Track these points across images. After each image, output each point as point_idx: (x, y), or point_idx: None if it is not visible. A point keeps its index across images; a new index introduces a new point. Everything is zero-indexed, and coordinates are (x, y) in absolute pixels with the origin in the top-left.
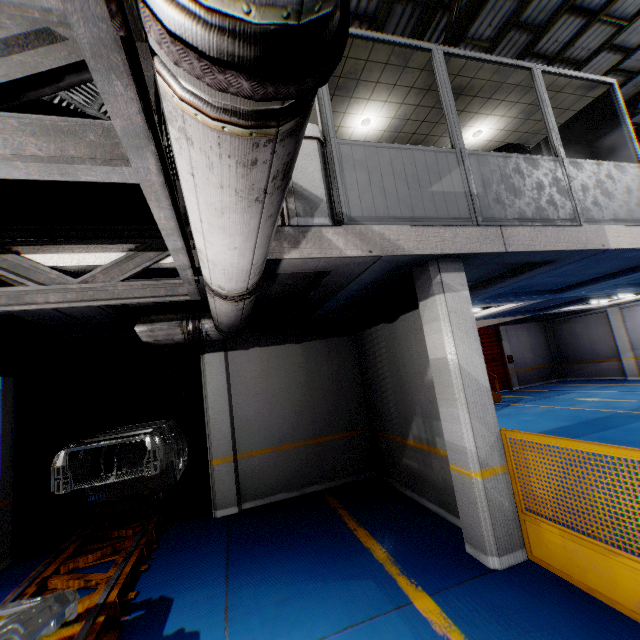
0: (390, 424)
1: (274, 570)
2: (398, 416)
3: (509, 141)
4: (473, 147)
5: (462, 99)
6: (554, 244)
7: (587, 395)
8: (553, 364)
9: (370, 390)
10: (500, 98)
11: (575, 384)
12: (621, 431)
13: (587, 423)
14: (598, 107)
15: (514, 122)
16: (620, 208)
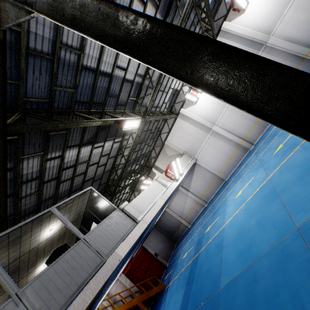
0: None
1: None
2: None
3: (71, 218)
4: (55, 231)
5: (25, 235)
6: (97, 287)
7: (184, 251)
8: (170, 239)
9: None
10: (47, 220)
11: (180, 243)
12: (195, 280)
13: (188, 282)
14: (105, 173)
15: (65, 216)
16: (118, 234)
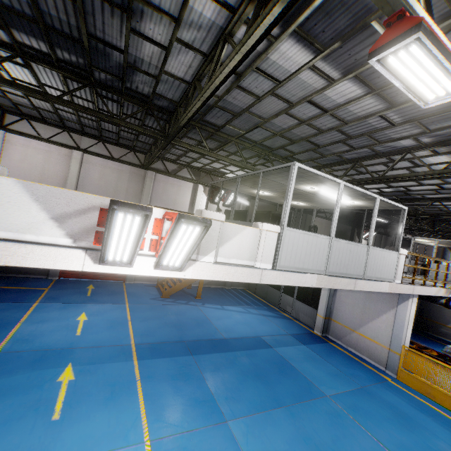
0: (436, 319)
1: (439, 347)
2: (443, 318)
3: None
4: None
5: None
6: None
7: None
8: None
9: (426, 306)
10: None
11: None
12: None
13: None
14: None
15: None
16: None
